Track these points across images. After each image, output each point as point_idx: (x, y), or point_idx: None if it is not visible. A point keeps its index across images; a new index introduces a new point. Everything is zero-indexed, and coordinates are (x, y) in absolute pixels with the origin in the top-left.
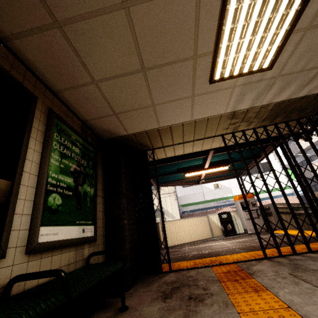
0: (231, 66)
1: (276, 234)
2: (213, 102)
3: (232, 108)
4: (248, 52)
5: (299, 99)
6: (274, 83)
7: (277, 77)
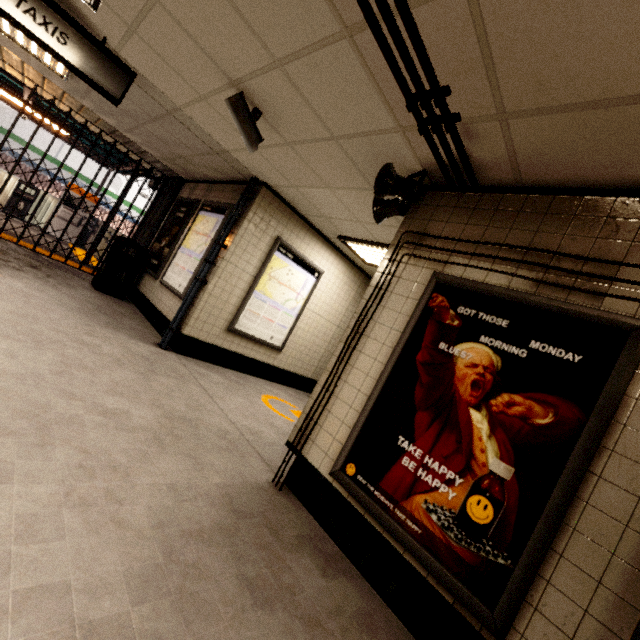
0: (10, 32)
1: (63, 246)
2: (1, 37)
3: (39, 71)
4: (28, 43)
5: (129, 139)
6: (86, 98)
7: (86, 96)
